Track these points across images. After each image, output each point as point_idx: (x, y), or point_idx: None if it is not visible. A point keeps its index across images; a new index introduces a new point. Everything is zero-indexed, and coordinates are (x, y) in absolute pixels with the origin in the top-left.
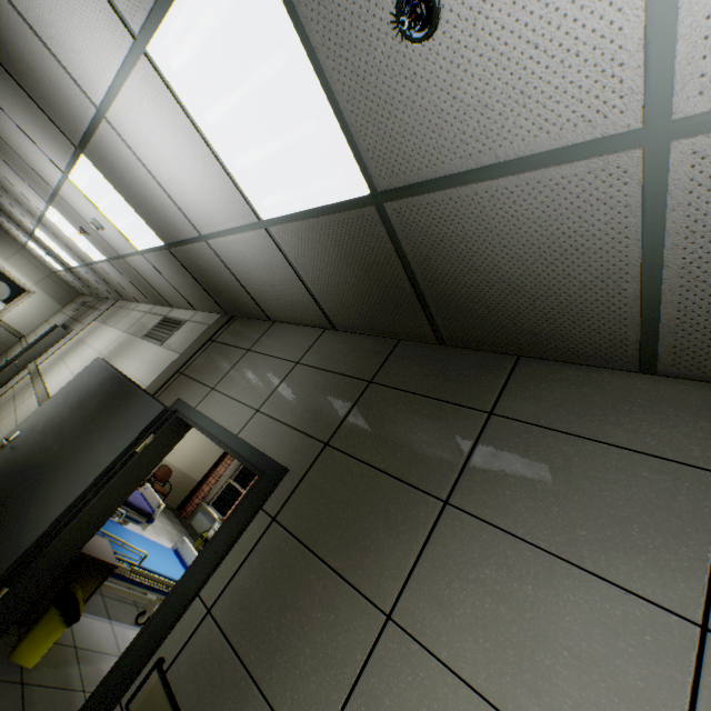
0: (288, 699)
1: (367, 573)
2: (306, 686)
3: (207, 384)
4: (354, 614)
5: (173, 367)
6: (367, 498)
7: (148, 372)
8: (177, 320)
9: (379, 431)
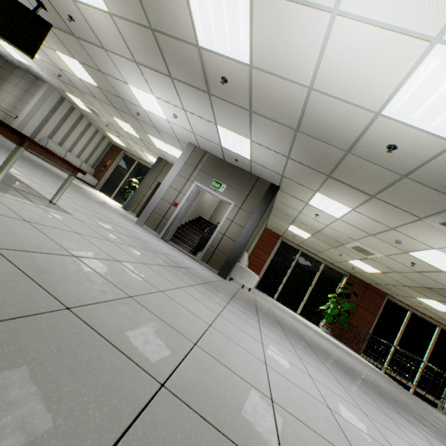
0: None
1: None
2: None
3: None
4: None
5: None
6: None
7: None
8: None
9: (1, 74)
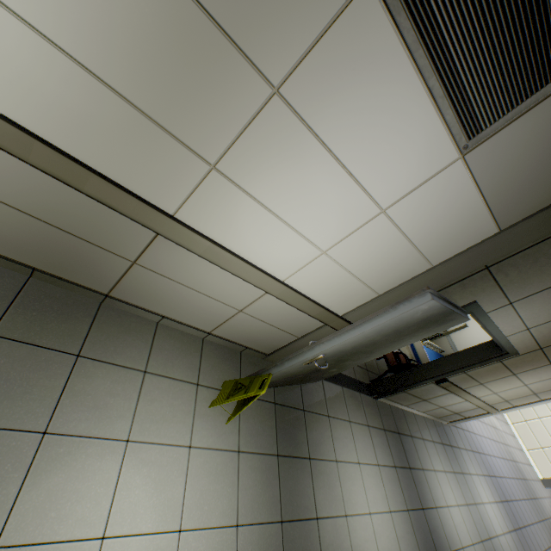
0: (481, 380)
1: (516, 370)
2: (486, 379)
3: (508, 298)
4: (506, 374)
5: (483, 257)
6: (534, 361)
7: (430, 233)
8: (550, 20)
9: None
